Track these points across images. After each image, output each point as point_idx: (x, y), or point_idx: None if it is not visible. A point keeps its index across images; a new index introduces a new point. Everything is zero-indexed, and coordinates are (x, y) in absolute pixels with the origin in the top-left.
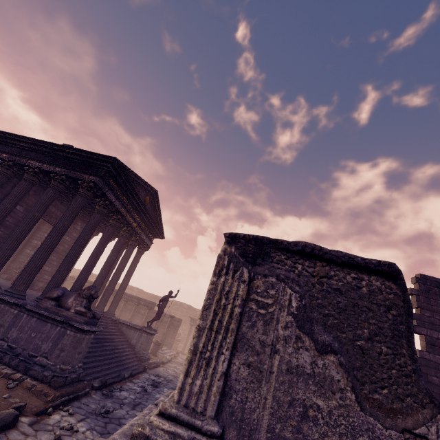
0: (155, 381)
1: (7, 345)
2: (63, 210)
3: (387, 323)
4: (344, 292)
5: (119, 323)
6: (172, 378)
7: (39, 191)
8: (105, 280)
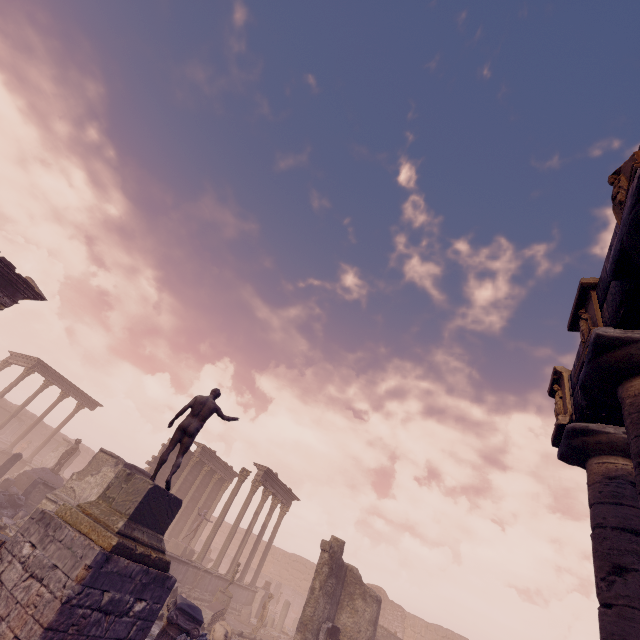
0: None
1: None
2: None
3: None
4: None
5: None
6: None
7: None
8: None
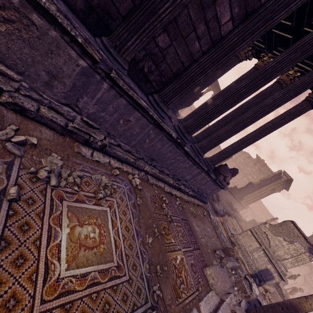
0: None
1: (197, 190)
2: None
3: None
4: None
5: None
6: None
7: None
8: None
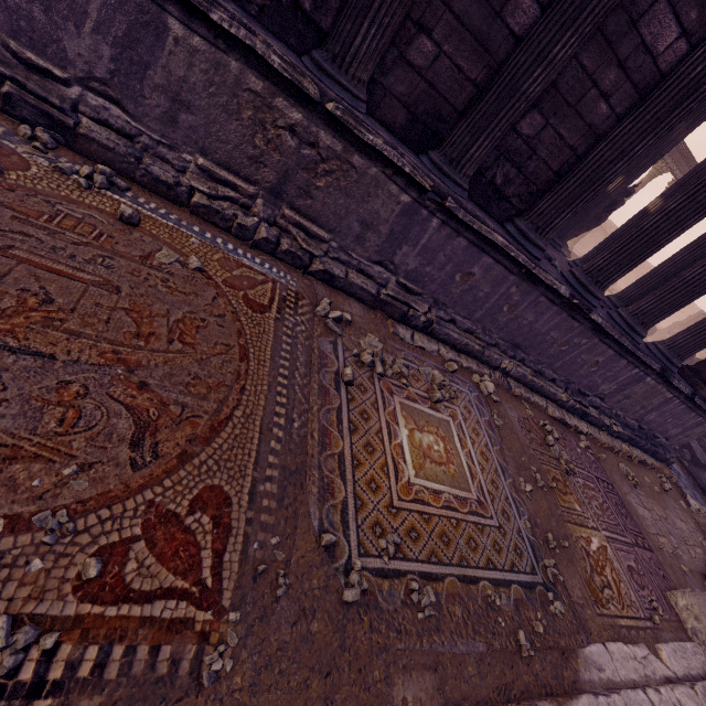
0: None
1: (637, 426)
2: None
3: None
4: None
5: None
6: None
7: None
8: None
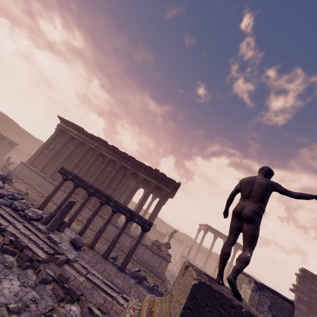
0: (172, 276)
1: (143, 260)
2: (134, 181)
3: (287, 313)
4: (280, 304)
5: (151, 241)
6: (173, 273)
7: (132, 177)
8: (144, 216)
